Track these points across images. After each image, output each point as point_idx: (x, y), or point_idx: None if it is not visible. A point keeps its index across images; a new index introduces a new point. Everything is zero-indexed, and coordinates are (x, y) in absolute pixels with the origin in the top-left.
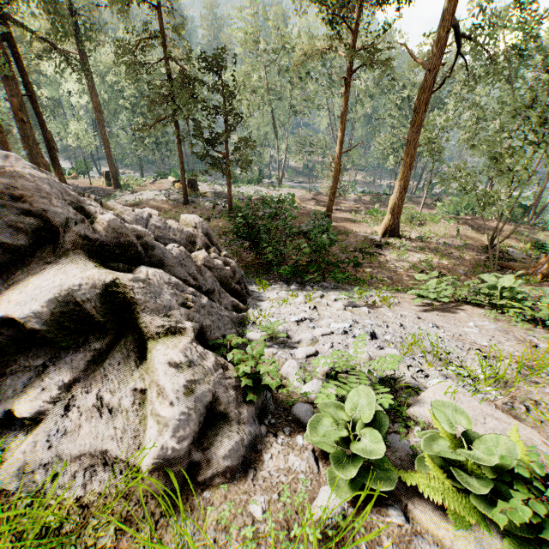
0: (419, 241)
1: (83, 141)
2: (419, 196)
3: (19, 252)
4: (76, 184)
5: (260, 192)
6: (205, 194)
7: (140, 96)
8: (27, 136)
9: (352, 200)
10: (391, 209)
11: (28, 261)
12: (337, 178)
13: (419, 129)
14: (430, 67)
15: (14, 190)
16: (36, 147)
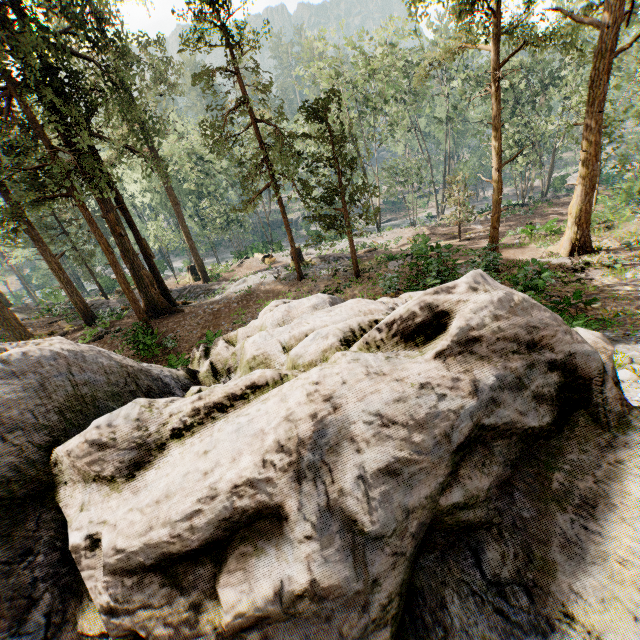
0: (623, 250)
1: (163, 240)
2: (555, 197)
3: (534, 436)
4: (169, 288)
5: (364, 244)
6: (310, 262)
7: (205, 177)
8: (126, 251)
9: (477, 223)
10: (576, 219)
11: (535, 445)
12: (500, 199)
13: (600, 106)
14: (604, 24)
15: (534, 334)
16: (136, 259)
